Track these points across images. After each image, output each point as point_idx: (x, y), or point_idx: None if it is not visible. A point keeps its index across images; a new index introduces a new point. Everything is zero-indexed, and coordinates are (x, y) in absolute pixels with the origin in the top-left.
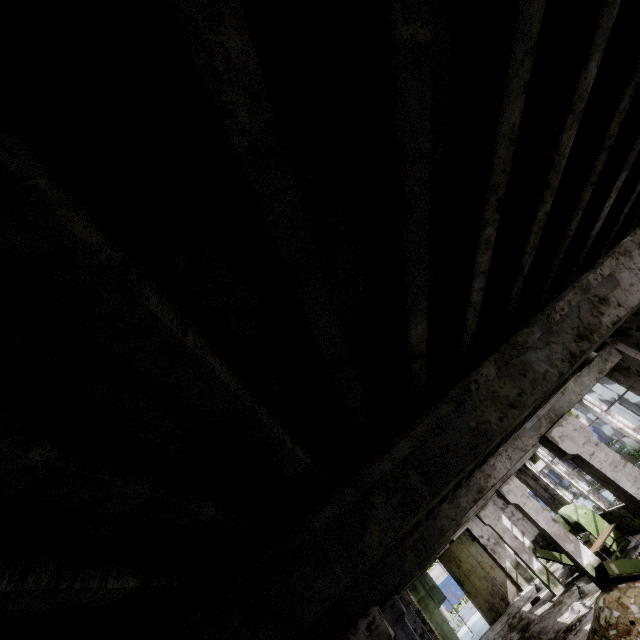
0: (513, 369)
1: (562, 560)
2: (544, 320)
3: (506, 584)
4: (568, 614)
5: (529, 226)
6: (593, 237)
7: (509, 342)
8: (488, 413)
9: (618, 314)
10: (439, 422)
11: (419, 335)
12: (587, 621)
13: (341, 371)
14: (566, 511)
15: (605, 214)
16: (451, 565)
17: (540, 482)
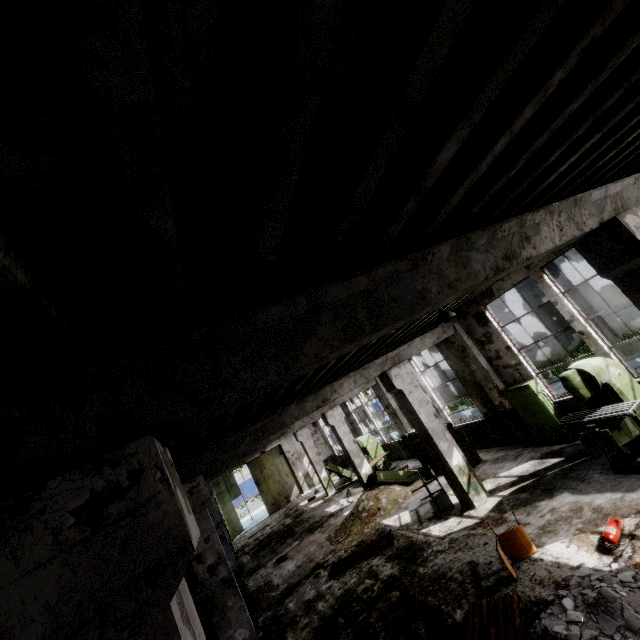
0: (460, 259)
1: (343, 473)
2: (492, 232)
3: (293, 488)
4: (334, 506)
5: (556, 116)
6: (540, 189)
7: (466, 235)
8: (432, 284)
9: (532, 253)
10: (395, 275)
11: (443, 161)
12: (347, 510)
13: (393, 130)
14: (361, 439)
15: (561, 170)
16: (256, 470)
17: (350, 418)
